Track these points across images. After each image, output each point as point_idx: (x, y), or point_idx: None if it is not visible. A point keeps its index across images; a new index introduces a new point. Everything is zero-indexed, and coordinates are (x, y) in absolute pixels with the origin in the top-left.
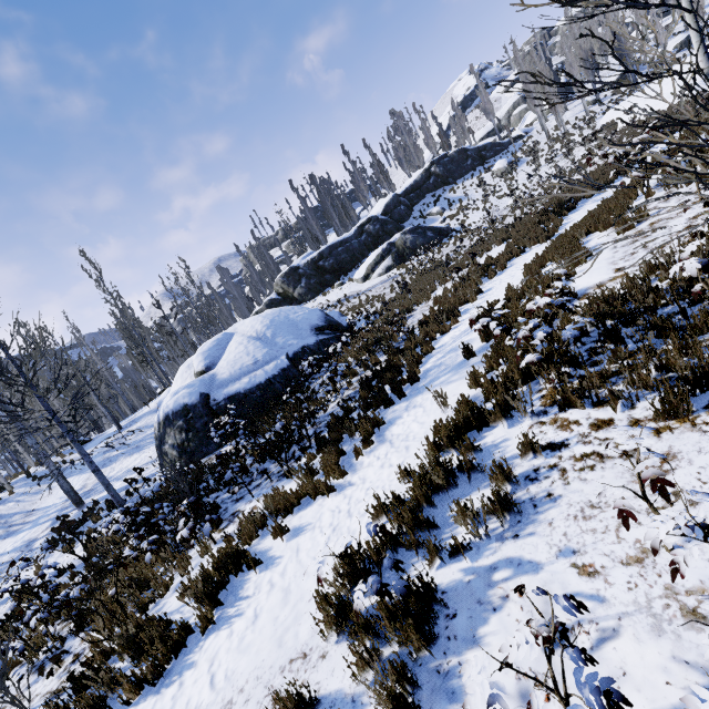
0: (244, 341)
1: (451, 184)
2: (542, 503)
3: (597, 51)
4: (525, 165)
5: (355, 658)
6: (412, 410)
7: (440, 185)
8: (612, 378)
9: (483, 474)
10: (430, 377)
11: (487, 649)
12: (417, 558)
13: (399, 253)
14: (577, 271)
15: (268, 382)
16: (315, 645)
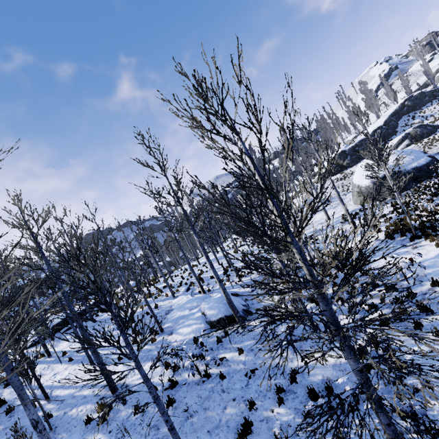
0: (395, 155)
1: (418, 110)
2: None
3: None
4: None
5: None
6: None
7: (410, 111)
8: None
9: None
10: None
11: None
12: None
13: (412, 137)
14: None
15: (427, 164)
16: None
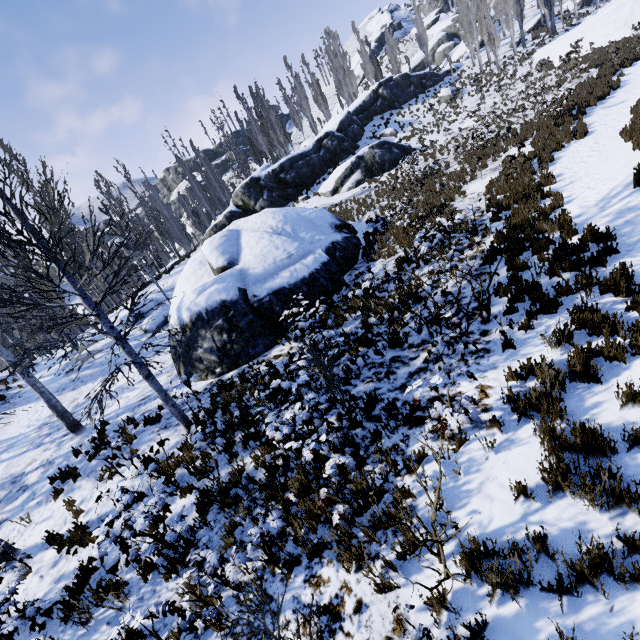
0: (264, 235)
1: (397, 108)
2: None
3: None
4: (467, 95)
5: None
6: None
7: (386, 109)
8: None
9: None
10: (635, 233)
11: None
12: None
13: (367, 167)
14: None
15: (312, 277)
16: None
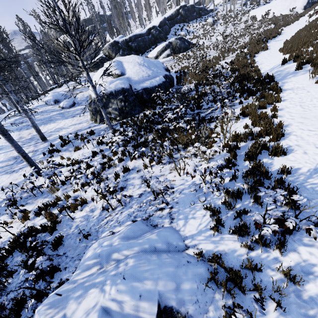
0: (136, 65)
1: (187, 22)
2: None
3: None
4: (219, 24)
5: None
6: (288, 83)
7: (182, 21)
8: None
9: None
10: (280, 77)
11: None
12: None
13: (173, 48)
14: None
15: (159, 86)
16: None
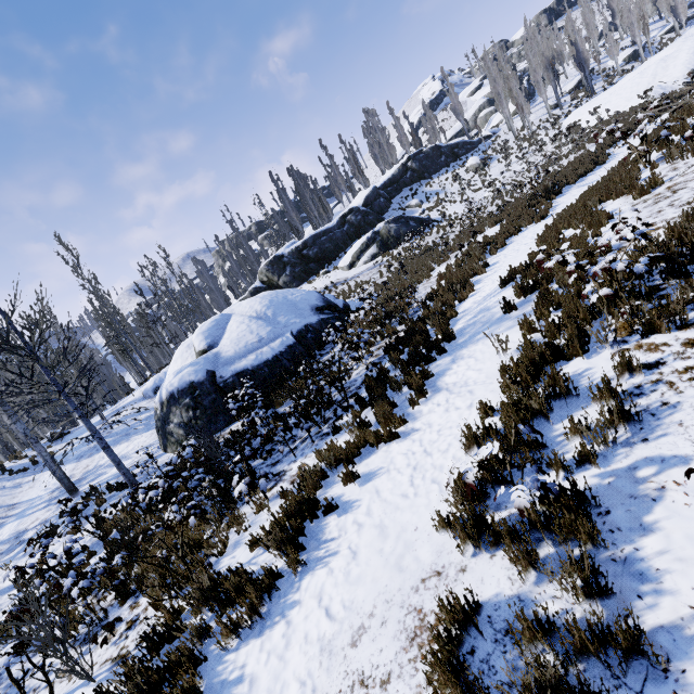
0: (245, 320)
1: (427, 179)
2: (660, 411)
3: (555, 61)
4: (496, 162)
5: (503, 565)
6: (461, 361)
7: (416, 180)
8: (688, 305)
9: (578, 398)
10: (468, 333)
11: (664, 533)
12: (533, 475)
13: (383, 241)
14: (602, 232)
15: (275, 359)
16: (446, 563)
